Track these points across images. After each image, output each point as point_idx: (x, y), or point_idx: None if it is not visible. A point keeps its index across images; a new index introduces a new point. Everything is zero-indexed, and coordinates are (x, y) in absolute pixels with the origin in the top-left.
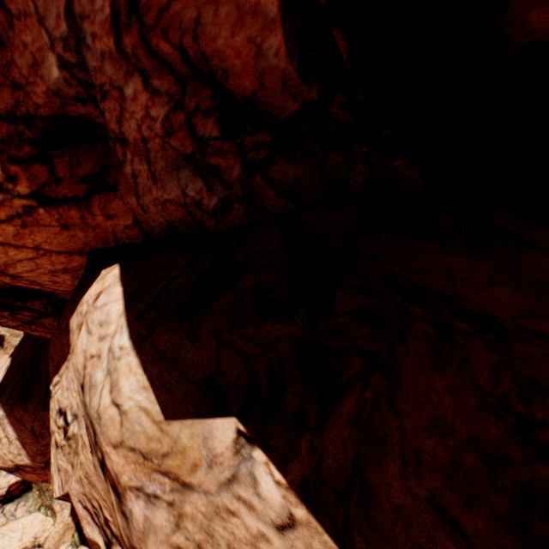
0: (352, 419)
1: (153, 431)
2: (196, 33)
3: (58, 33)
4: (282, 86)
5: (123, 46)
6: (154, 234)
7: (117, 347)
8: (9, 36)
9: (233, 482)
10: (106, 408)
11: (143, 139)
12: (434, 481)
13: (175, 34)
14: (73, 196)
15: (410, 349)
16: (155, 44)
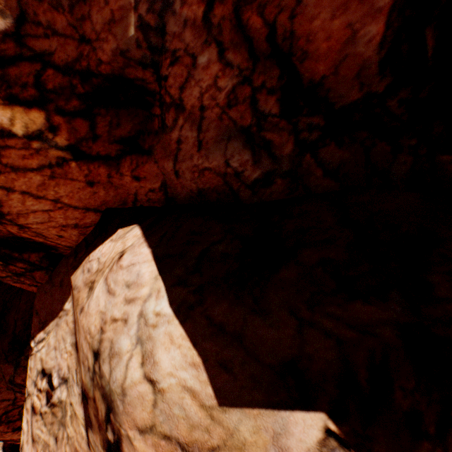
0: None
1: (198, 418)
2: (294, 11)
3: None
4: (356, 74)
5: (211, 16)
6: (177, 200)
7: (152, 313)
8: None
9: None
10: (135, 383)
11: (201, 107)
12: None
13: (271, 10)
14: (105, 155)
15: None
16: (247, 17)
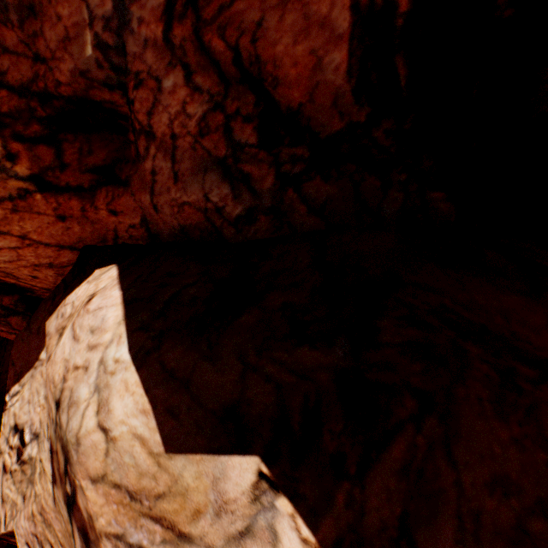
0: (401, 469)
1: (147, 465)
2: (256, 35)
3: (101, 11)
4: (332, 103)
5: (172, 36)
6: (161, 237)
7: (112, 360)
8: (43, 5)
9: (246, 536)
10: (89, 432)
11: (173, 135)
12: None
13: (232, 33)
14: (77, 186)
15: (471, 392)
16: (208, 39)
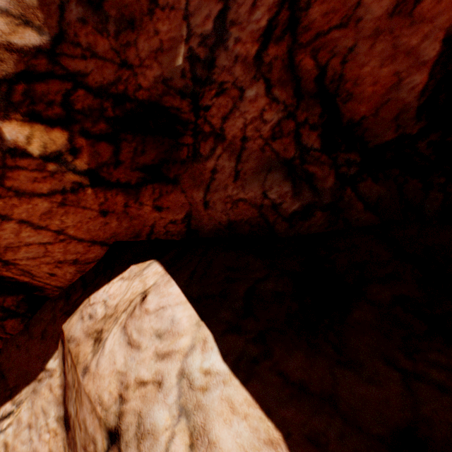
0: None
1: None
2: (346, 58)
3: (200, 30)
4: (394, 117)
5: (264, 55)
6: (200, 232)
7: (198, 371)
8: (143, 21)
9: None
10: None
11: (243, 137)
12: None
13: (324, 55)
14: (125, 182)
15: None
16: (300, 59)
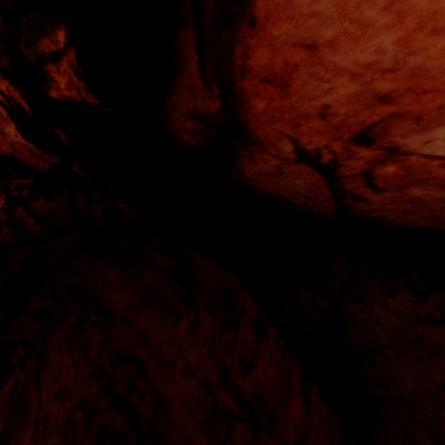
0: (9, 398)
1: None
2: None
3: None
4: (31, 153)
5: None
6: None
7: None
8: None
9: None
10: None
11: None
12: (54, 438)
13: None
14: None
15: (57, 337)
16: None
